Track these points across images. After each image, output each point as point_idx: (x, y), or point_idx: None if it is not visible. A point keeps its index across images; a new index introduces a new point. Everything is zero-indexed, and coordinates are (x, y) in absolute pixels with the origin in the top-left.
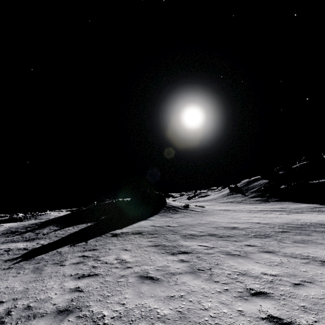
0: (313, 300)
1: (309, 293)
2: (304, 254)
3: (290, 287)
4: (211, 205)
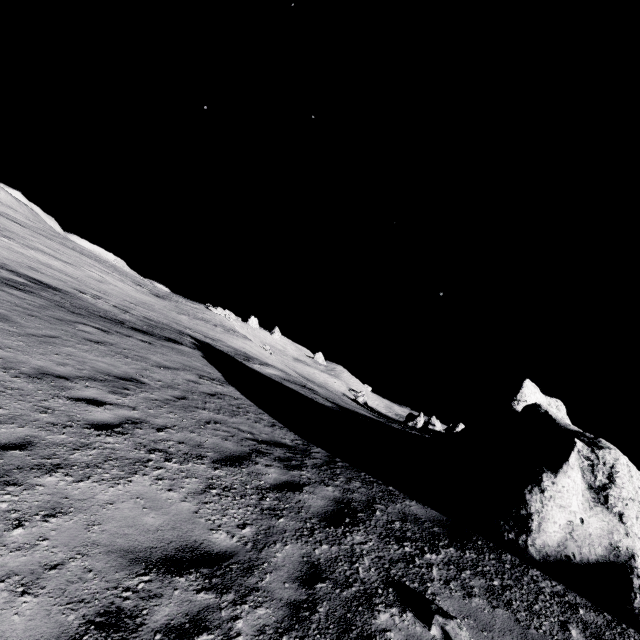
0: None
1: None
2: None
3: None
4: None
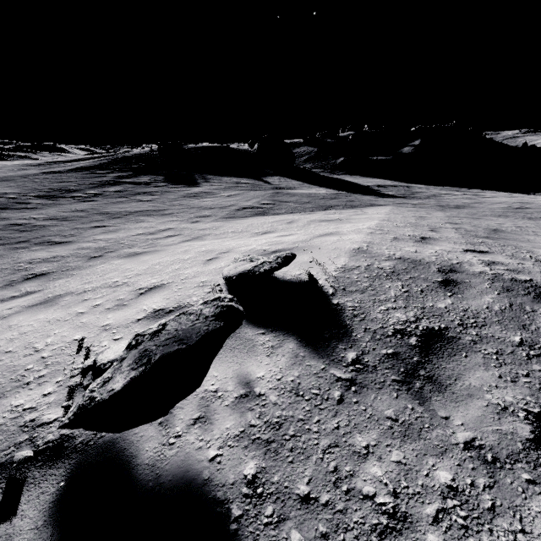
0: None
1: None
2: None
3: None
4: None
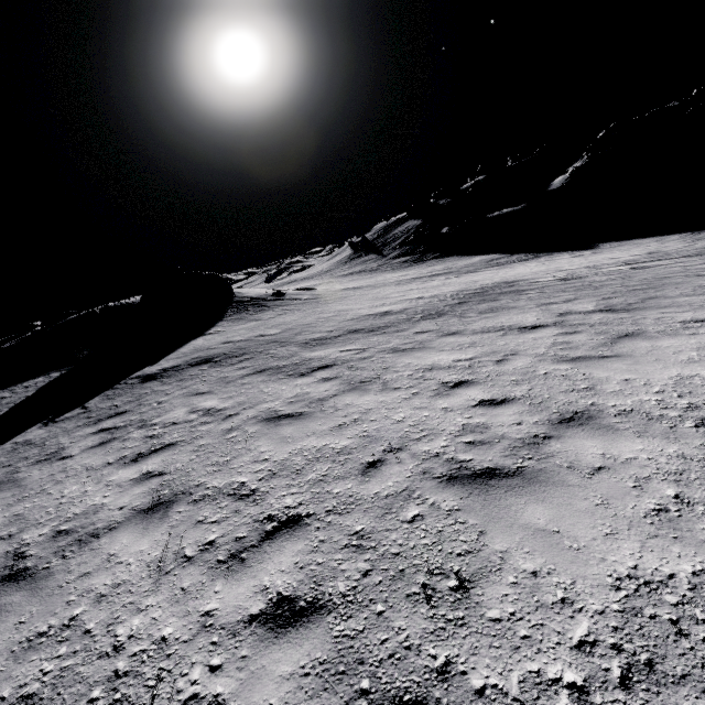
0: (523, 371)
1: (516, 366)
2: (497, 325)
3: (493, 366)
4: (324, 284)
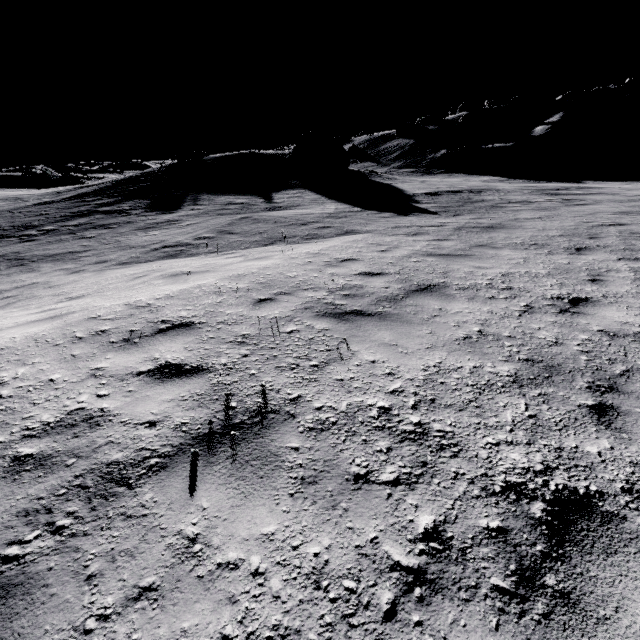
0: None
1: None
2: None
3: None
4: None
